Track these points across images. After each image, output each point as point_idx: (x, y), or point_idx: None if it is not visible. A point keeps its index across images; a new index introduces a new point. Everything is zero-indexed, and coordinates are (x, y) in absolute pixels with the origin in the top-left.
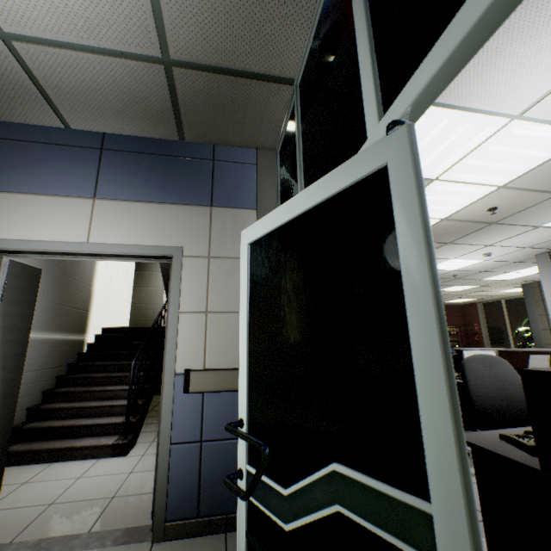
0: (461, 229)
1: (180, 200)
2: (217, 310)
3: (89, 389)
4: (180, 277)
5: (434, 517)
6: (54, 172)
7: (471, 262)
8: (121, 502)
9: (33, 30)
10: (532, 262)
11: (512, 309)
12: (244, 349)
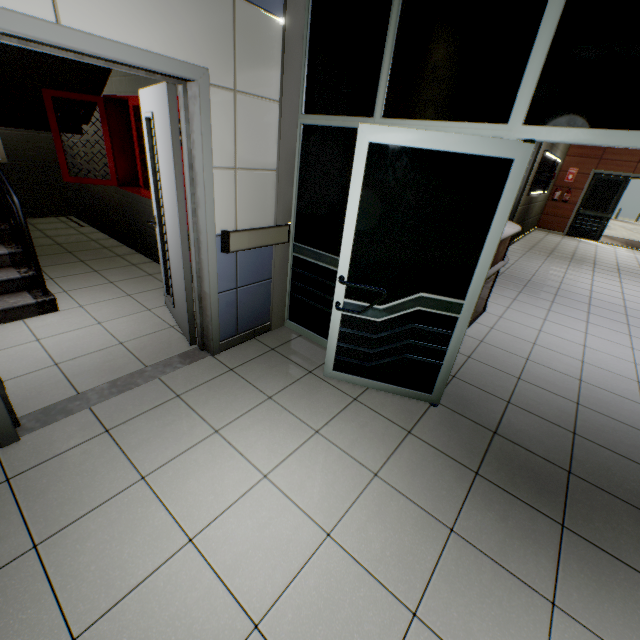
0: None
1: None
2: (245, 167)
3: None
4: (210, 120)
5: (464, 304)
6: None
7: None
8: (138, 344)
9: None
10: None
11: None
12: (351, 233)
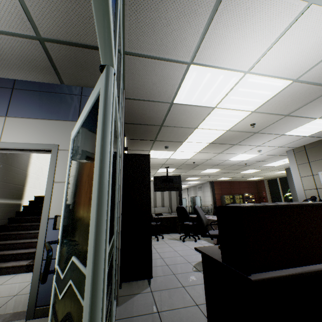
0: (240, 136)
1: (59, 117)
2: None
3: (18, 232)
4: (55, 162)
5: (86, 277)
6: None
7: (252, 155)
8: (19, 298)
9: None
10: (286, 155)
11: (283, 183)
12: (64, 199)
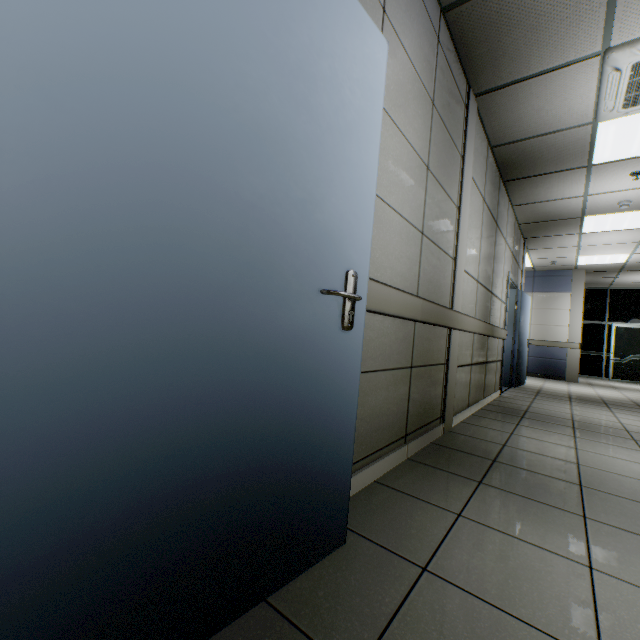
0: None
1: None
2: None
3: None
4: None
5: None
6: None
7: None
8: None
9: (617, 278)
10: None
11: None
12: (612, 343)
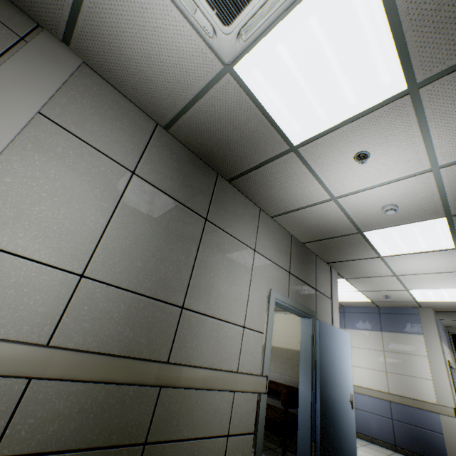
0: None
1: (449, 348)
2: None
3: None
4: None
5: None
6: (442, 335)
7: None
8: None
9: None
10: None
11: None
12: None
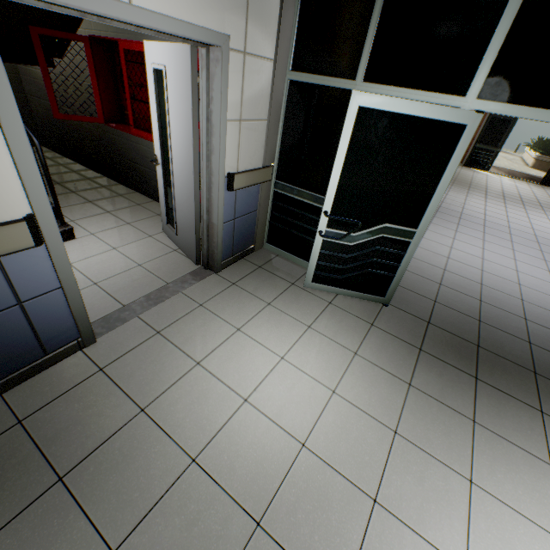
0: None
1: None
2: (246, 118)
3: None
4: (228, 80)
5: (417, 232)
6: None
7: None
8: (154, 266)
9: None
10: None
11: None
12: (337, 178)
